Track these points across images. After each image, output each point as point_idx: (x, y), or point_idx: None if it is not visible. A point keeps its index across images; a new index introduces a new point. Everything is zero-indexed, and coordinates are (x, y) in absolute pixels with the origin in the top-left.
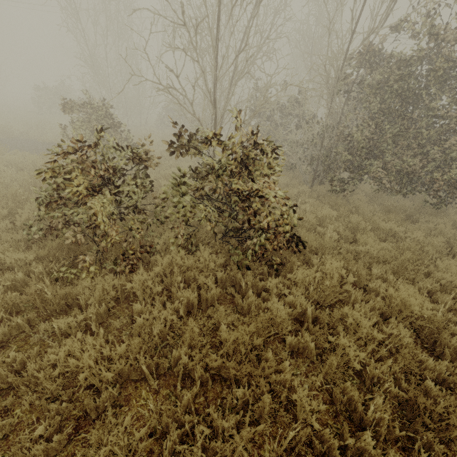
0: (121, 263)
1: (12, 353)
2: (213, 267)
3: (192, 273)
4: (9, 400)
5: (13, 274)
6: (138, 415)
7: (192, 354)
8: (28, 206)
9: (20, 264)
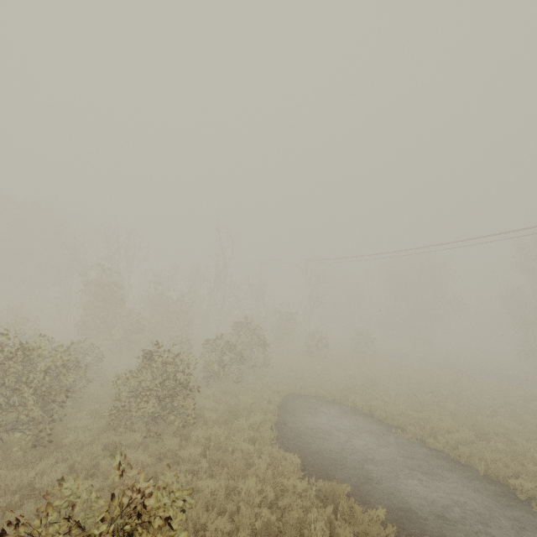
0: None
1: None
2: None
3: None
4: None
5: None
6: None
7: None
8: None
9: None
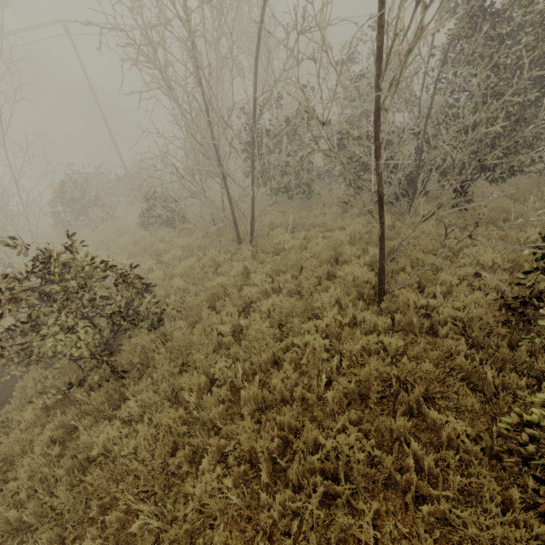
0: None
1: None
2: None
3: None
4: None
5: None
6: None
7: None
8: None
9: None
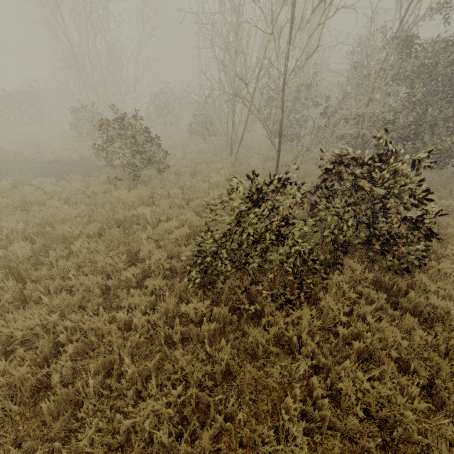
0: (293, 291)
1: (290, 405)
2: (369, 277)
3: (359, 287)
4: (319, 449)
5: (208, 325)
6: (423, 430)
7: (430, 365)
8: (146, 247)
9: (202, 313)
